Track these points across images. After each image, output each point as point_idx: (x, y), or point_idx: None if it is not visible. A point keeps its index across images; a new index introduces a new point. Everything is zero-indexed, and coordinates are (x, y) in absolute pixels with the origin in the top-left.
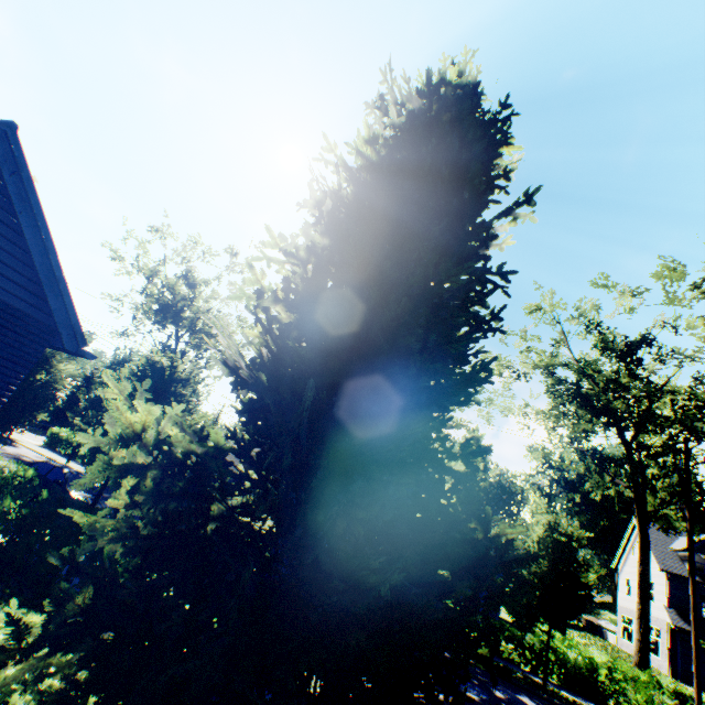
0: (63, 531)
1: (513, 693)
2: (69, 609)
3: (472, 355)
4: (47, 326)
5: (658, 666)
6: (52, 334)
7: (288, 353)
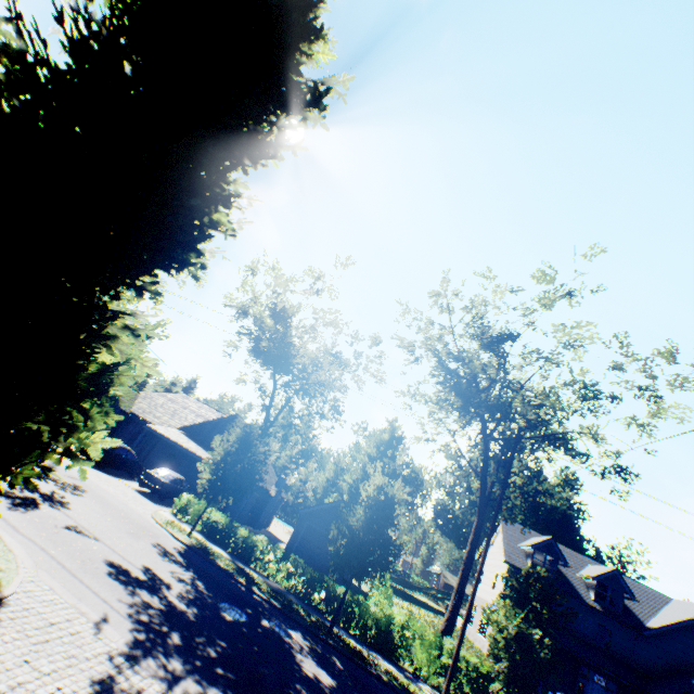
0: None
1: (287, 627)
2: None
3: (199, 227)
4: None
5: (482, 646)
6: None
7: None
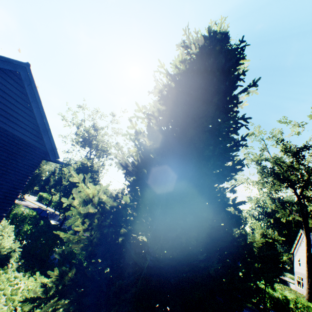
0: (50, 239)
1: None
2: (66, 279)
3: (231, 157)
4: (43, 150)
5: None
6: (45, 153)
7: (148, 159)
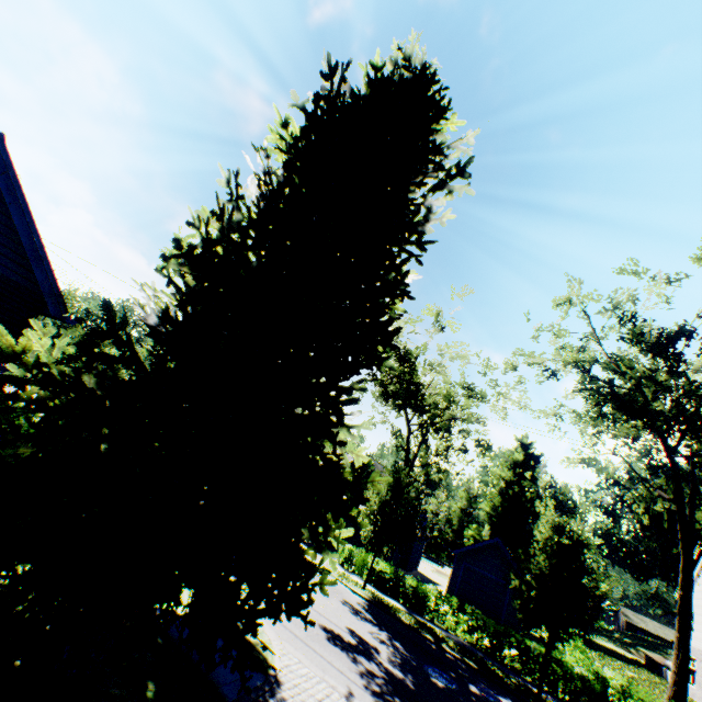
0: None
1: (495, 693)
2: None
3: (385, 321)
4: (41, 297)
5: None
6: (45, 304)
7: None
